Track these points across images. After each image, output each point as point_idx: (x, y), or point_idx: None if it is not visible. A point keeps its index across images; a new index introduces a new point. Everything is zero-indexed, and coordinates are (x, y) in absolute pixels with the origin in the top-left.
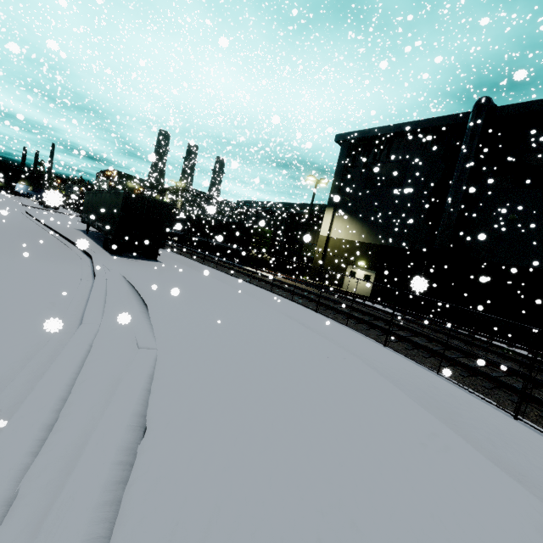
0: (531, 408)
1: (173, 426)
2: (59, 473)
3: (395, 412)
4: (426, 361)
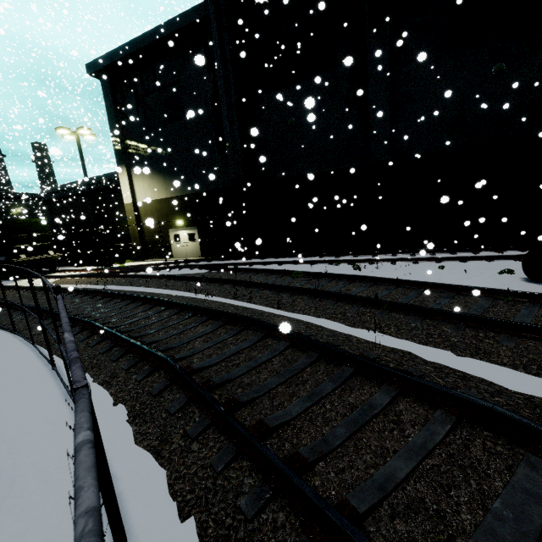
0: (192, 415)
1: None
2: None
3: None
4: (106, 369)
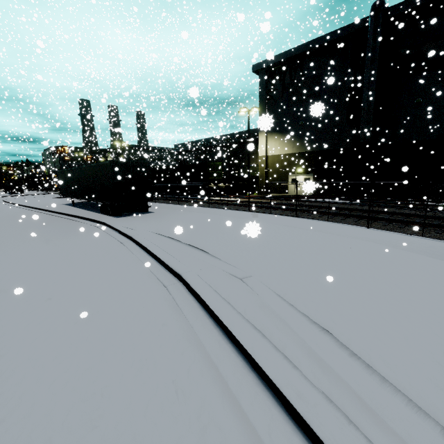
0: None
1: (339, 323)
2: (325, 374)
3: (440, 270)
4: (404, 230)
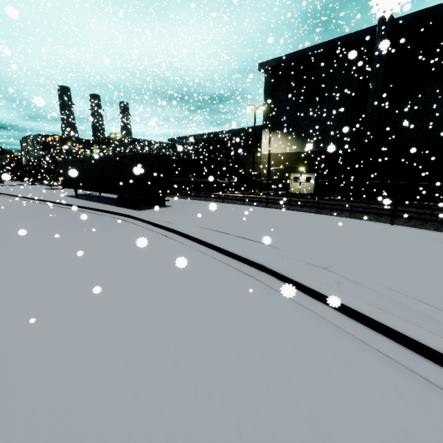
0: None
1: None
2: None
3: None
4: (426, 227)
